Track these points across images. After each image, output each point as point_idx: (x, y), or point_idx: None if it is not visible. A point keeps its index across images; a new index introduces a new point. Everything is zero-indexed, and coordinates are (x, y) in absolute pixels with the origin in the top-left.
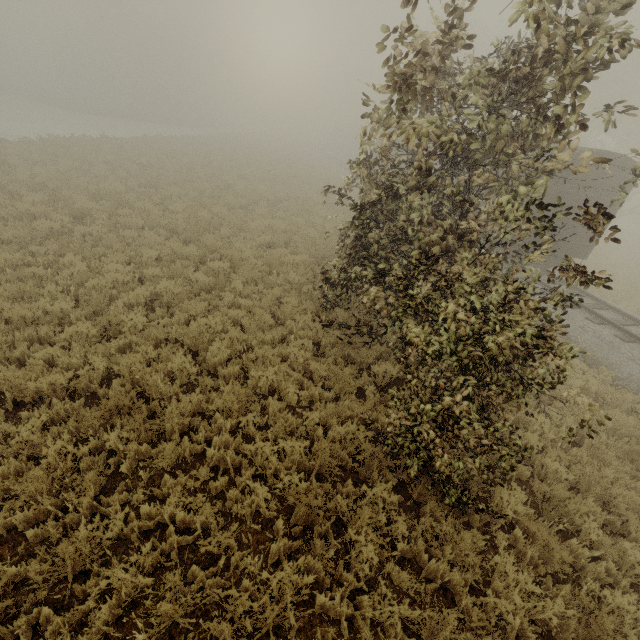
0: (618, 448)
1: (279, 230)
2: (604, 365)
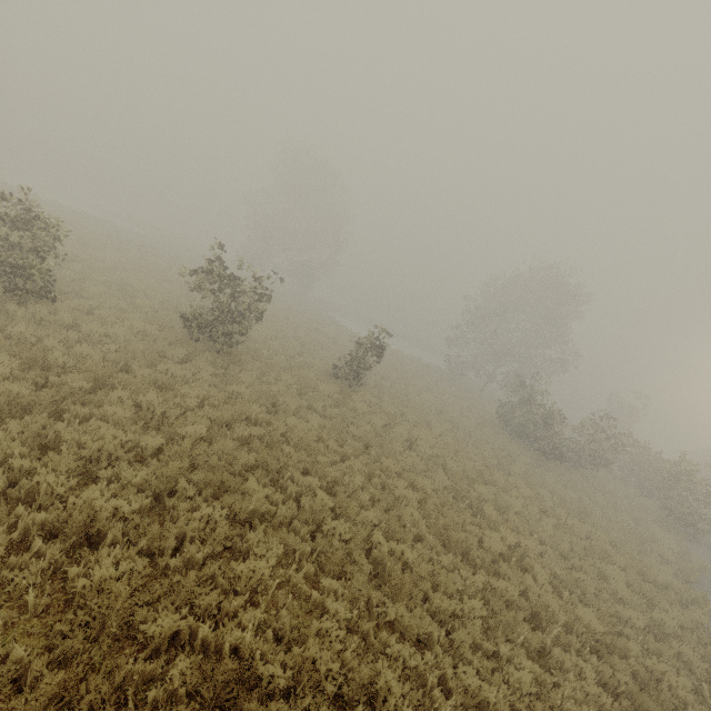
0: None
1: None
2: None
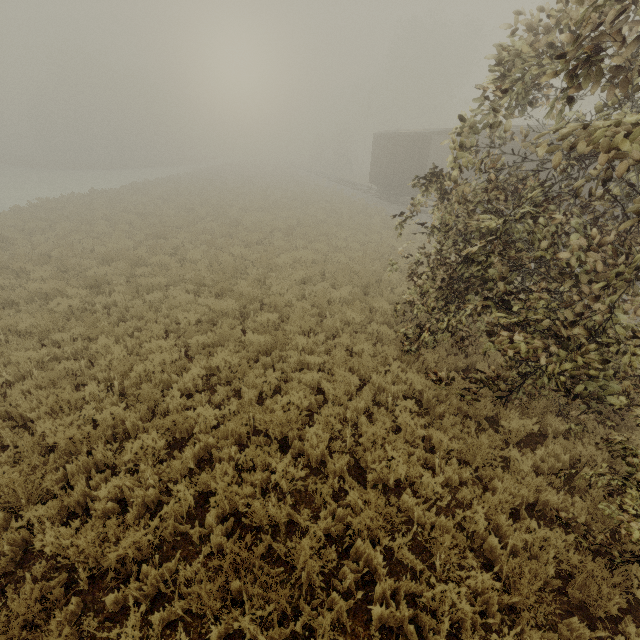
0: None
1: (309, 262)
2: None
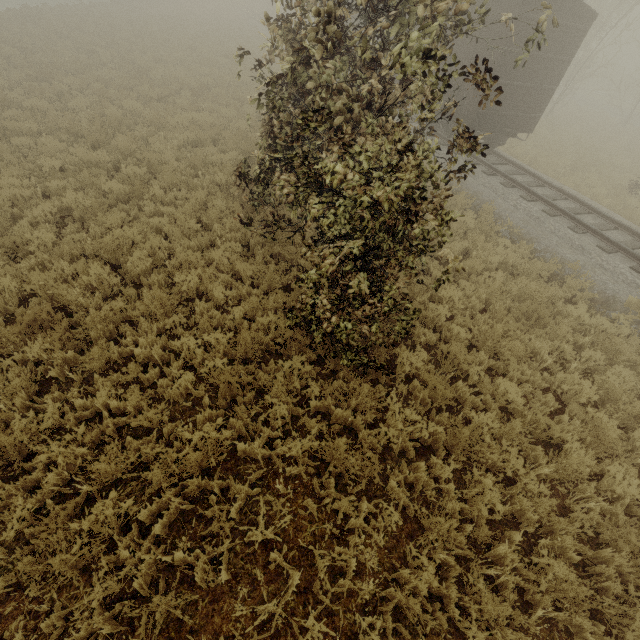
0: (518, 310)
1: (205, 125)
2: (527, 240)
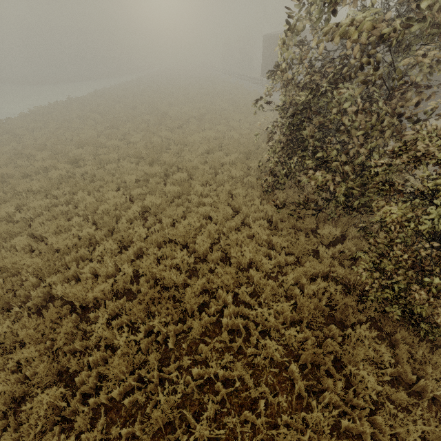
0: None
1: (211, 139)
2: None
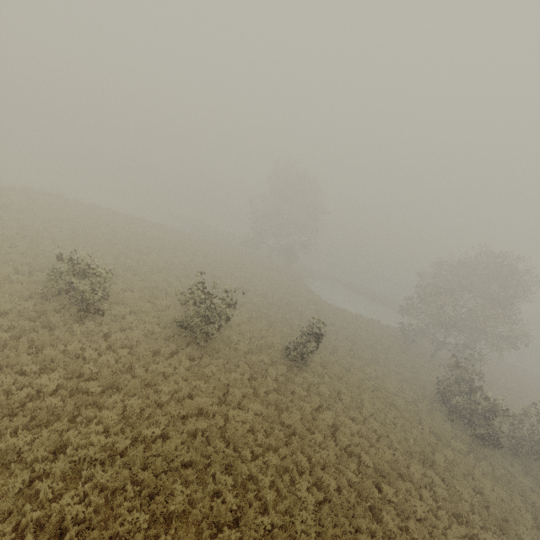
0: None
1: None
2: None
